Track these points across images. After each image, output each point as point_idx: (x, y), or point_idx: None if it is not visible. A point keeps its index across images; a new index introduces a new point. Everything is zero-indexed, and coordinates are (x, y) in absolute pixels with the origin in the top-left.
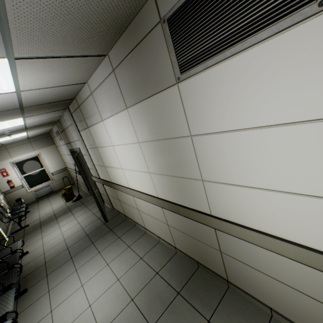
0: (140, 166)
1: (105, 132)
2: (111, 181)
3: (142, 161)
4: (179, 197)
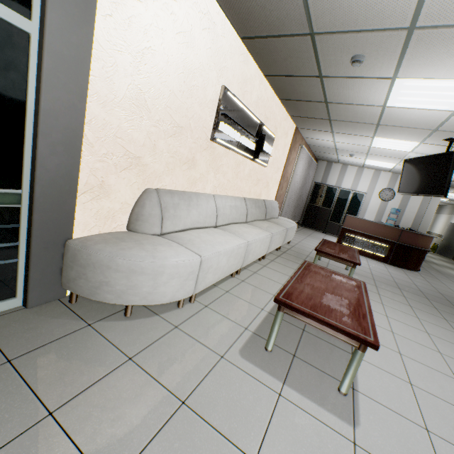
0: (441, 227)
1: (440, 217)
2: (429, 231)
3: (442, 226)
4: (442, 234)
